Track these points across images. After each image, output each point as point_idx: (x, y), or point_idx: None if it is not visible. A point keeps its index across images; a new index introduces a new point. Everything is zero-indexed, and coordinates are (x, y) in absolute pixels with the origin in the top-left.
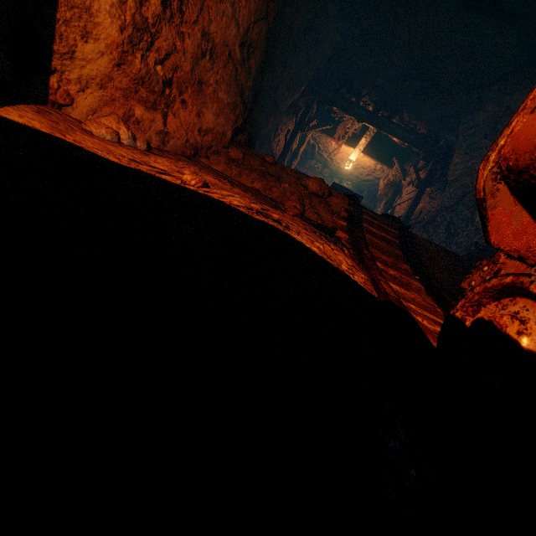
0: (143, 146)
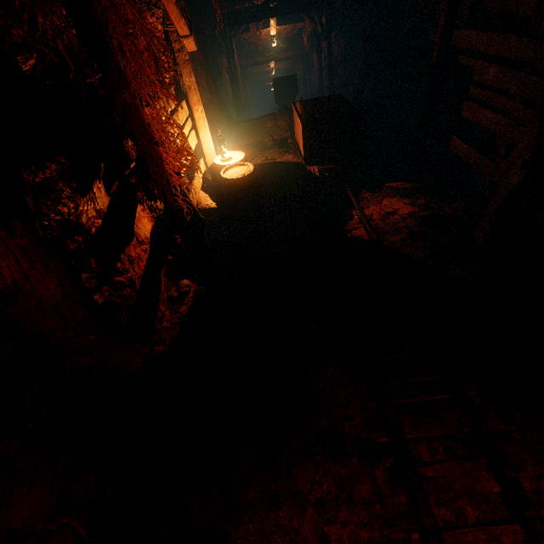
0: None
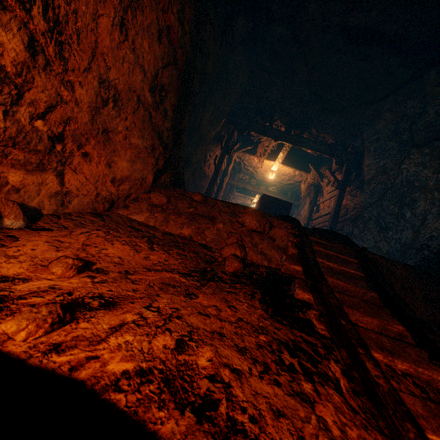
0: (17, 223)
